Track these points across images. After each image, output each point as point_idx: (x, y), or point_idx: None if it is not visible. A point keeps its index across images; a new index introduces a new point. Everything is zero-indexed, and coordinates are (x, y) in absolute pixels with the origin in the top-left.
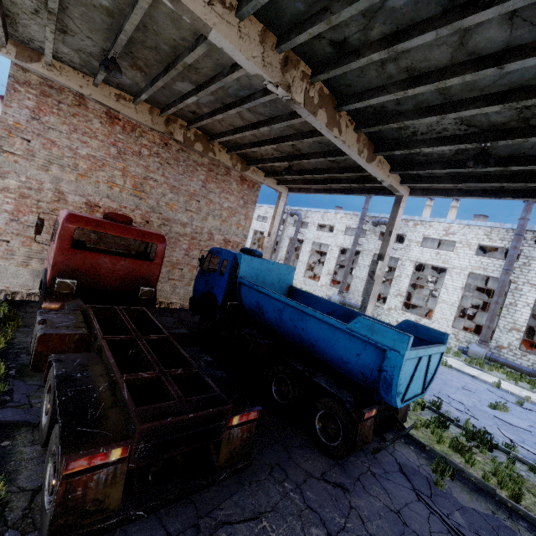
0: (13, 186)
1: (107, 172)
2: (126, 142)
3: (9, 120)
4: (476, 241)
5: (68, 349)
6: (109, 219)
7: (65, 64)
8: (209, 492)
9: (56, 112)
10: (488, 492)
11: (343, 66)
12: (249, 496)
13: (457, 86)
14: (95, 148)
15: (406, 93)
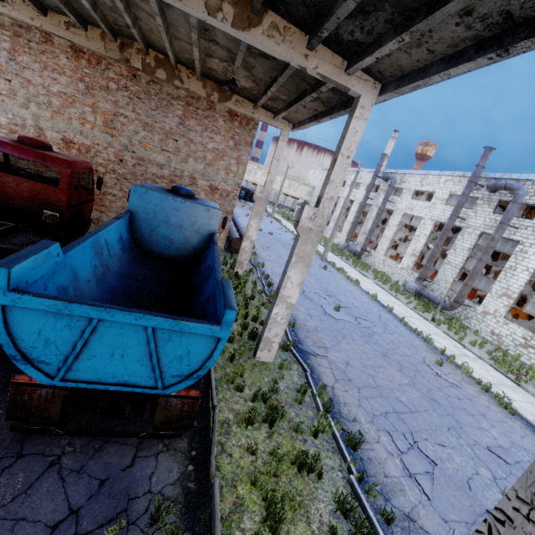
0: (4, 123)
1: (78, 108)
2: (93, 77)
3: None
4: None
5: None
6: (18, 142)
7: None
8: None
9: (28, 51)
10: None
11: None
12: None
13: None
14: (65, 85)
15: None
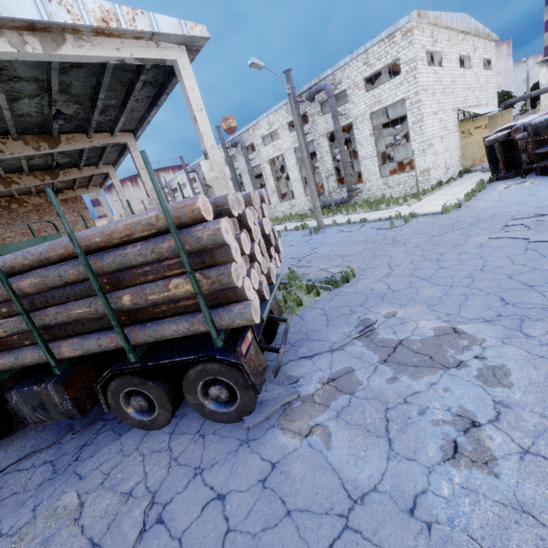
0: None
1: None
2: None
3: None
4: (285, 121)
5: None
6: None
7: None
8: None
9: None
10: None
11: None
12: None
13: (9, 159)
14: None
15: (0, 170)
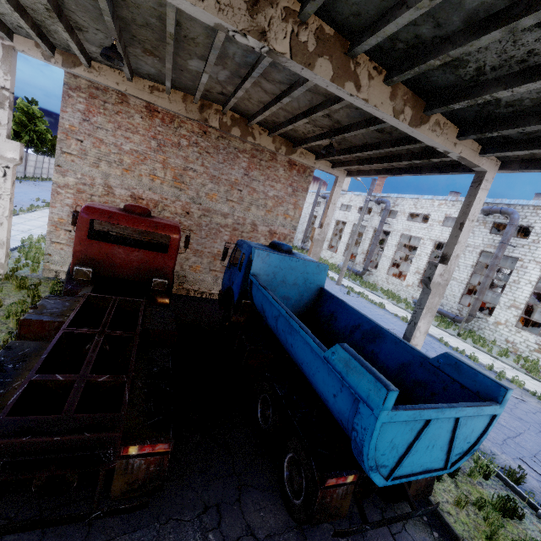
0: (72, 183)
1: (149, 165)
2: (165, 134)
3: (66, 124)
4: None
5: (49, 335)
6: (126, 211)
7: (104, 64)
8: (115, 517)
9: (103, 112)
10: None
11: None
12: (154, 538)
13: None
14: (137, 143)
15: None
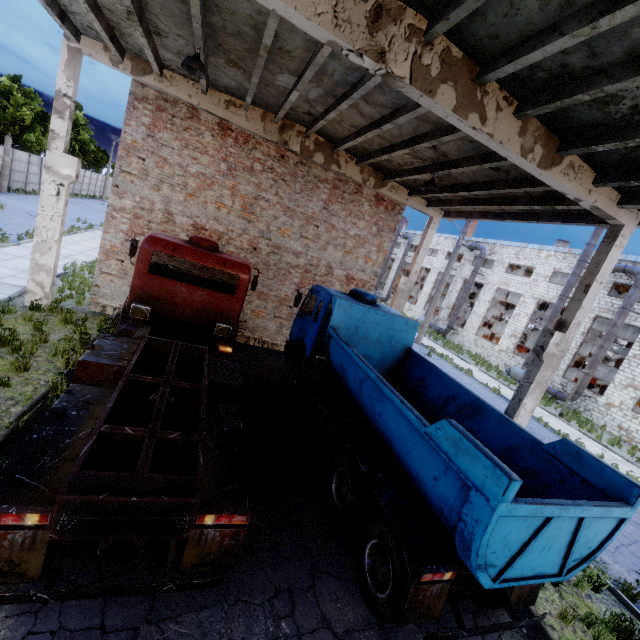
0: (129, 206)
1: (216, 191)
2: (237, 157)
3: (128, 139)
4: None
5: (106, 380)
6: (192, 244)
7: (177, 73)
8: (179, 592)
9: (170, 127)
10: None
11: None
12: (223, 620)
13: None
14: (205, 165)
15: (596, 27)
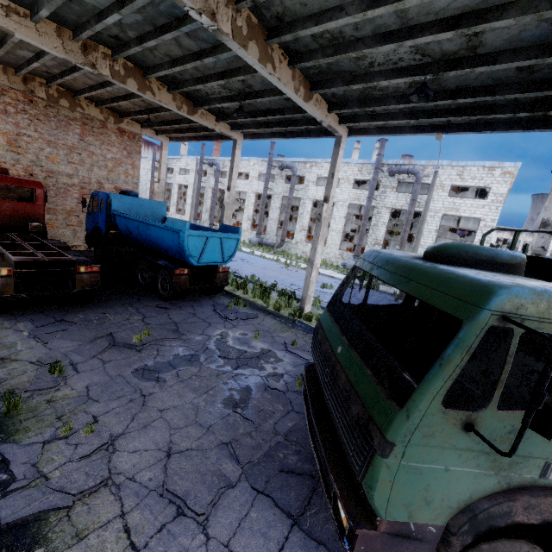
0: None
1: None
2: None
3: None
4: (353, 177)
5: None
6: None
7: None
8: (78, 309)
9: None
10: (264, 310)
11: (125, 52)
12: (103, 310)
13: (200, 67)
14: None
15: (173, 70)
